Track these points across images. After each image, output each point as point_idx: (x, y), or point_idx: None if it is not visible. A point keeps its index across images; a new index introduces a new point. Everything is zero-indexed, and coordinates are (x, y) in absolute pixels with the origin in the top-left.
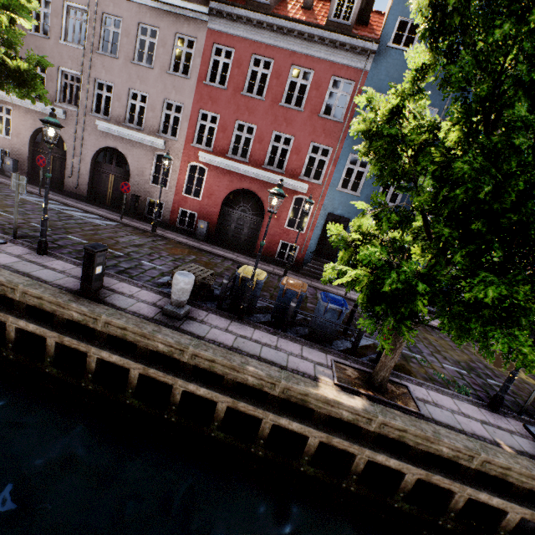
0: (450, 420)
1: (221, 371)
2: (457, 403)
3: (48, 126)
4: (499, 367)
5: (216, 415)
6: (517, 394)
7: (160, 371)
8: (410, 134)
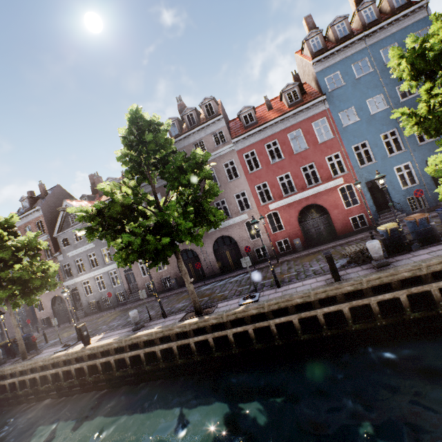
0: None
1: None
2: None
3: (256, 224)
4: None
5: None
6: None
7: (417, 286)
8: (441, 109)
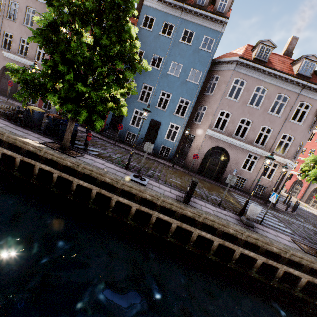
0: (89, 162)
1: None
2: (107, 163)
3: None
4: (170, 173)
5: None
6: (159, 176)
7: None
8: None
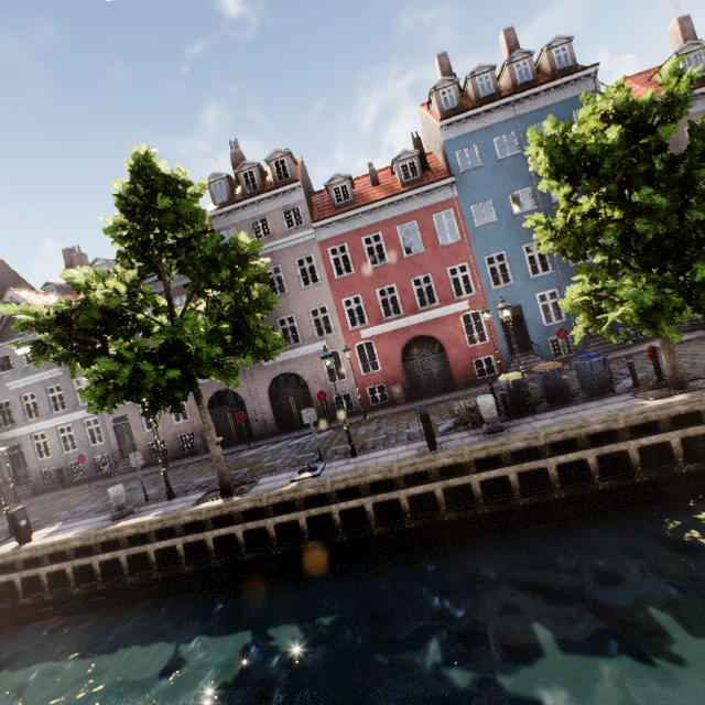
0: None
1: (573, 434)
2: None
3: (329, 358)
4: None
5: (592, 469)
6: None
7: (531, 462)
8: (581, 224)
